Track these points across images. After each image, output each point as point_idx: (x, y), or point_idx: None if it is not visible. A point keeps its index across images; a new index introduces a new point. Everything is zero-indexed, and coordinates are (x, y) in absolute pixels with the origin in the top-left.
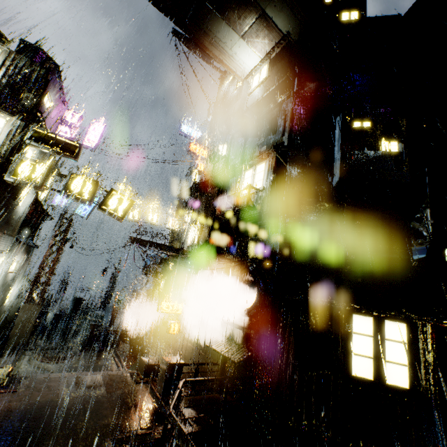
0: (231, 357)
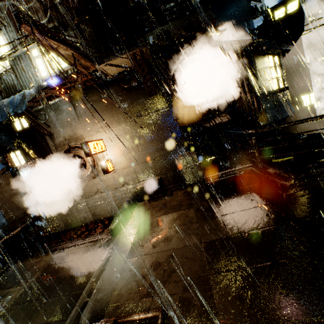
0: (221, 122)
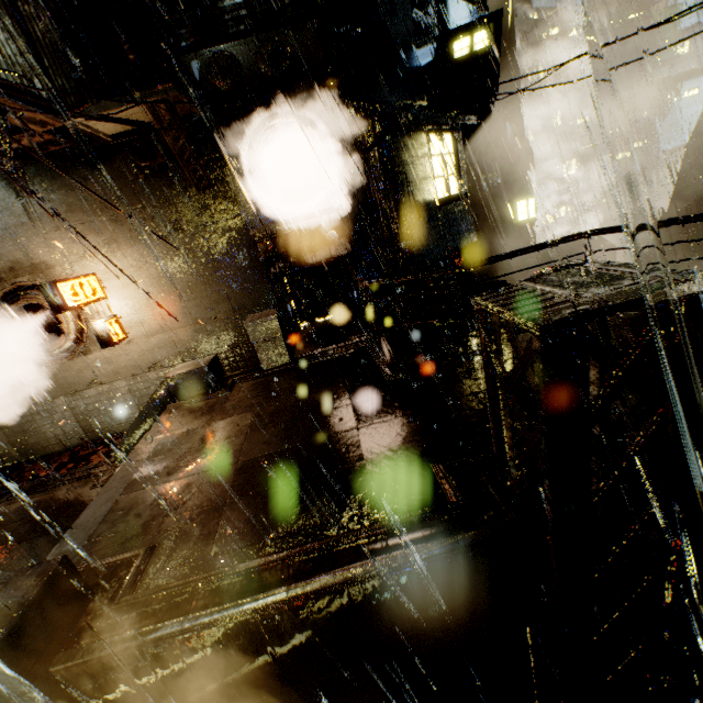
0: (335, 255)
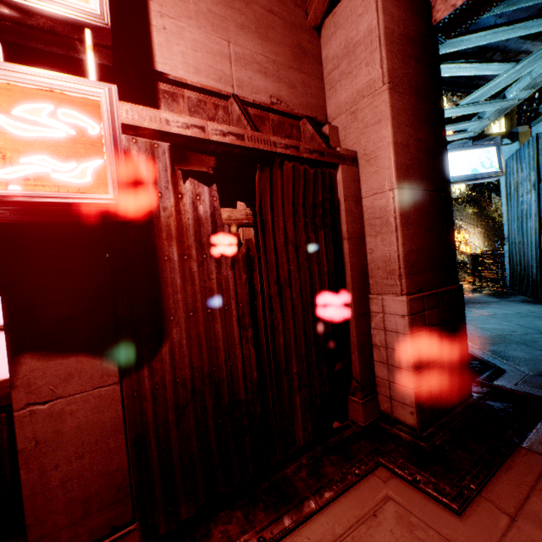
0: None
